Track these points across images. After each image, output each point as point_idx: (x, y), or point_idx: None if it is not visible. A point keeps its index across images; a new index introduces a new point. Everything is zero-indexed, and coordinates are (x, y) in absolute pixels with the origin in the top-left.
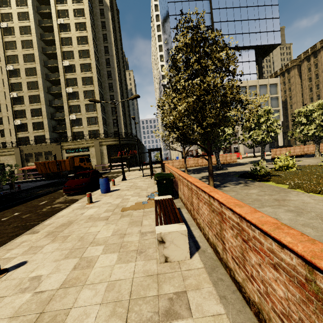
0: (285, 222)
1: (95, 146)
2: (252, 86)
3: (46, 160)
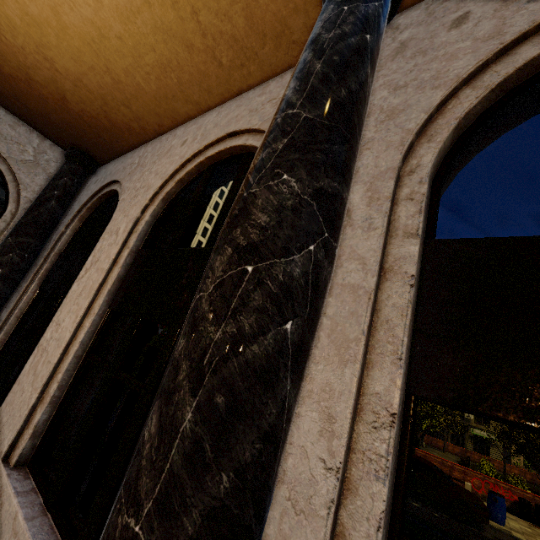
0: None
1: None
2: None
3: None
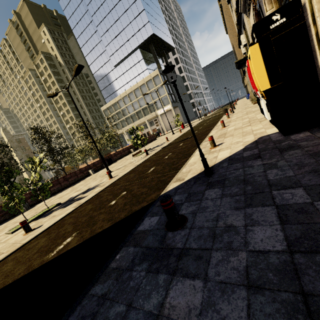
0: None
1: None
2: (142, 85)
3: None
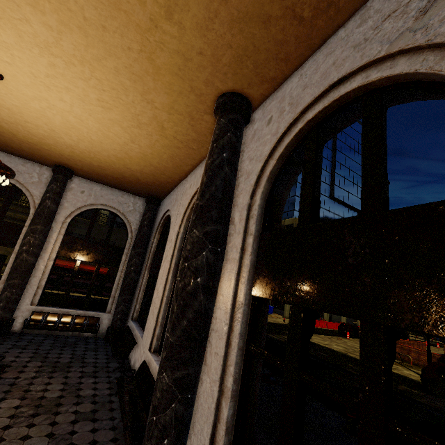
0: None
1: None
2: None
3: None
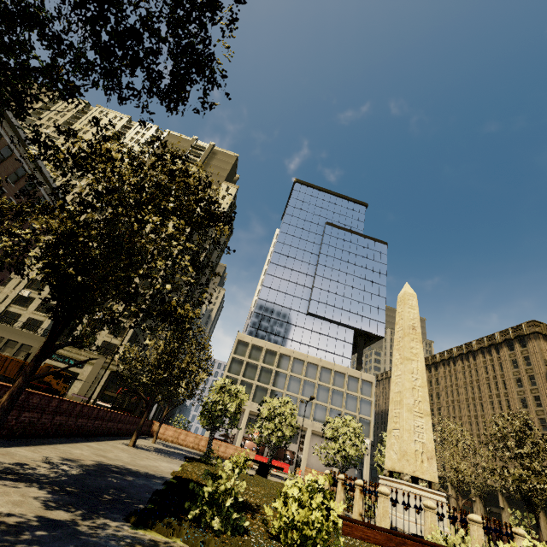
0: (111, 453)
1: (95, 364)
2: (339, 372)
3: (14, 356)
